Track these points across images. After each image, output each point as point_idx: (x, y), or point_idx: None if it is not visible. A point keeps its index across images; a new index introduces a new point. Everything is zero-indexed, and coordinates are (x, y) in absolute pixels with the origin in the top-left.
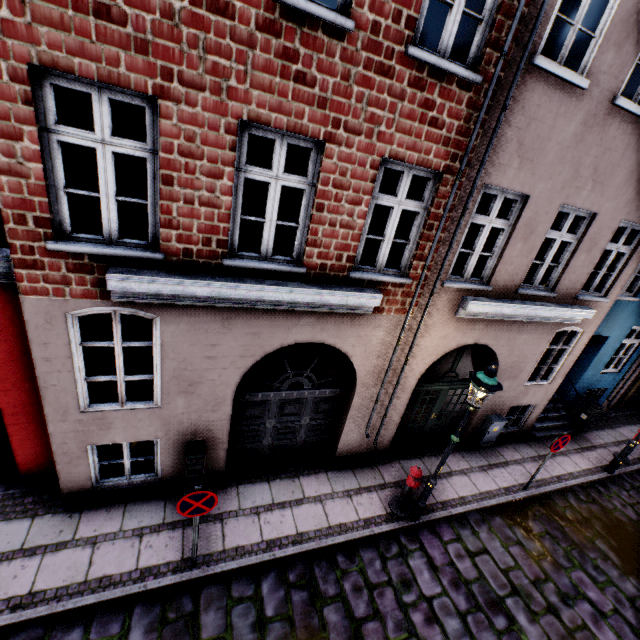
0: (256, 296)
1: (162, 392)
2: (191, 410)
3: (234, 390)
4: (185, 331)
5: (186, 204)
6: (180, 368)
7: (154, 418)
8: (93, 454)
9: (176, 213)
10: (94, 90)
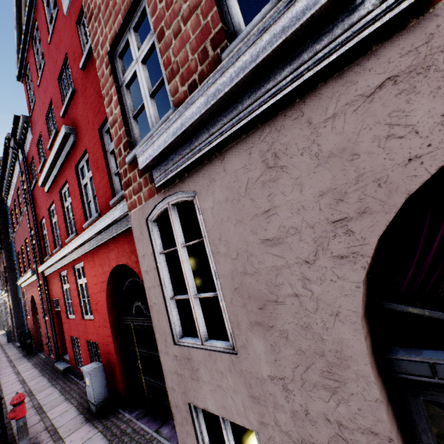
0: (271, 43)
1: (230, 321)
2: (282, 373)
3: (357, 329)
4: (223, 201)
5: (176, 39)
6: (237, 271)
7: (236, 376)
8: (200, 423)
9: (173, 57)
10: (128, 34)
